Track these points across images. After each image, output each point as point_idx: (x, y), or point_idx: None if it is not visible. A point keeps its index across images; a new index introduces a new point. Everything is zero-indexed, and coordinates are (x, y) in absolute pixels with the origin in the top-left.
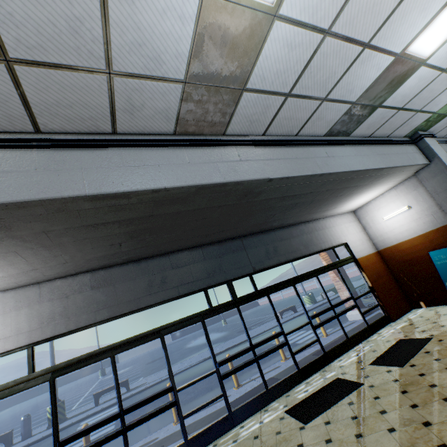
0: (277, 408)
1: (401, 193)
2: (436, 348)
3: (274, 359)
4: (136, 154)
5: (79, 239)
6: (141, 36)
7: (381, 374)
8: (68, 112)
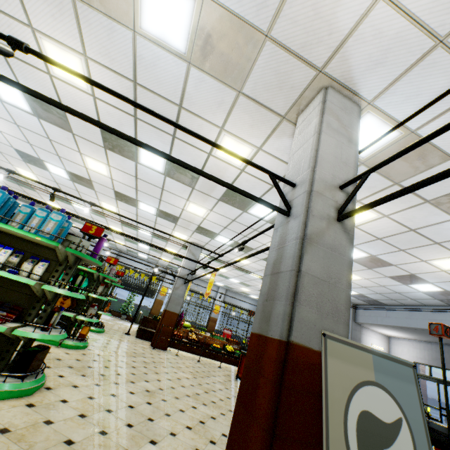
0: None
1: None
2: None
3: None
4: (433, 314)
5: (428, 334)
6: (413, 296)
7: None
8: (409, 303)
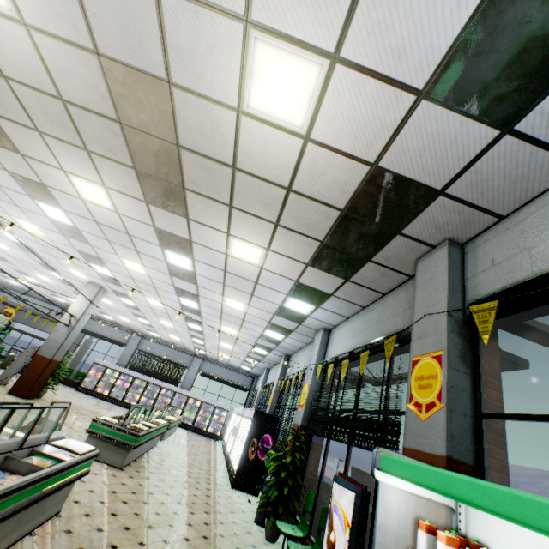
0: None
1: None
2: None
3: None
4: None
5: None
6: None
7: None
8: None
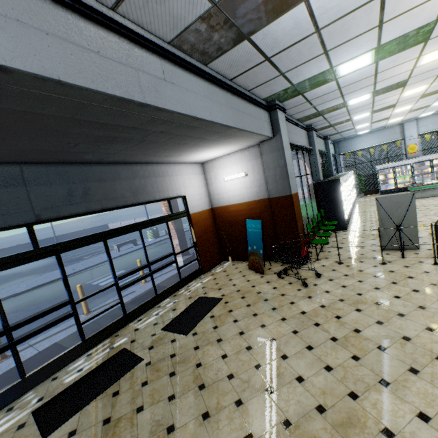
0: (27, 405)
1: (244, 158)
2: (220, 313)
3: (80, 309)
4: None
5: None
6: None
7: (166, 344)
8: None
